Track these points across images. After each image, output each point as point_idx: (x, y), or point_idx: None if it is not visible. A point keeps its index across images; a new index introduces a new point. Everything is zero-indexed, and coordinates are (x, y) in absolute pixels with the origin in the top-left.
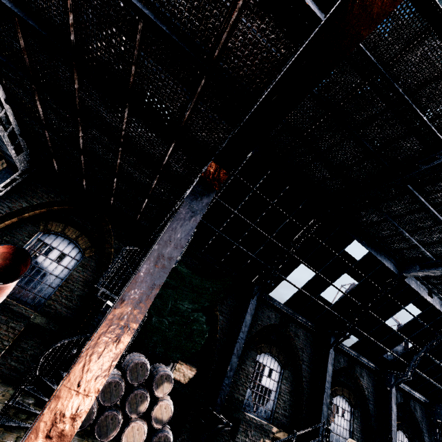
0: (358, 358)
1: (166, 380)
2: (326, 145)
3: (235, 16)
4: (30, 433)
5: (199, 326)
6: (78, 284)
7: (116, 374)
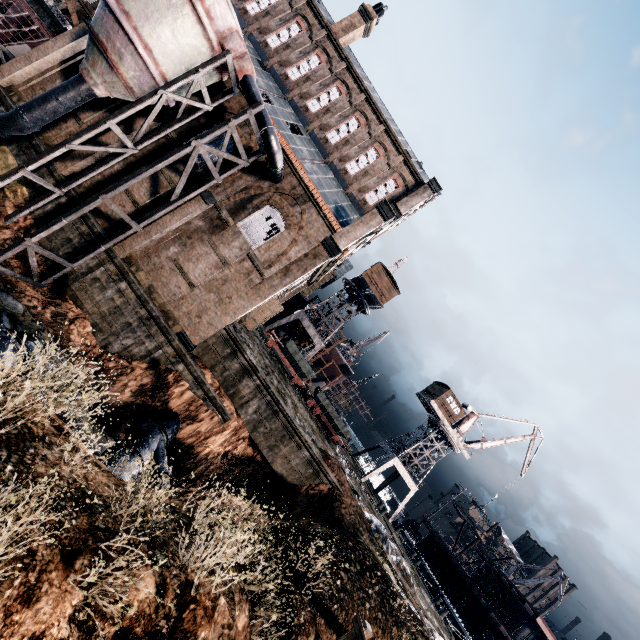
0: None
1: None
2: None
3: None
4: None
5: None
6: None
7: None
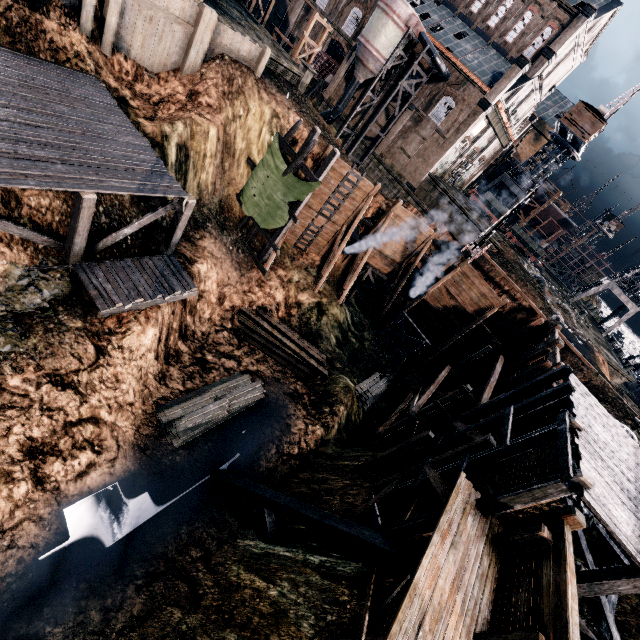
0: None
1: None
2: None
3: None
4: None
5: None
6: None
7: None
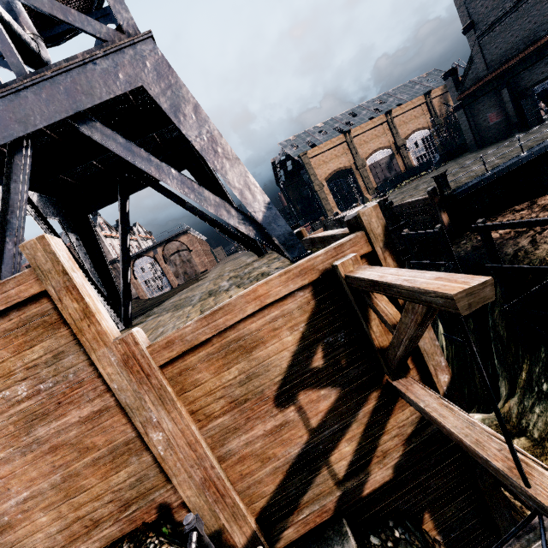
0: None
1: (539, 102)
2: None
3: None
4: None
5: None
6: None
7: None
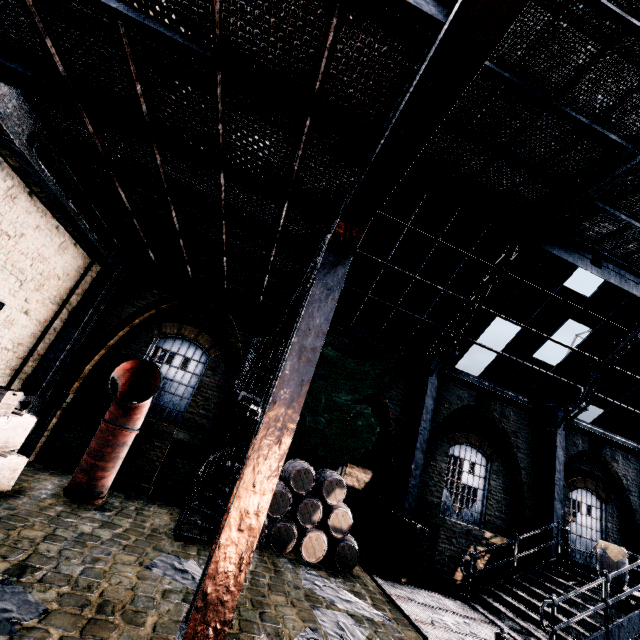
0: (607, 437)
1: (336, 486)
2: (508, 133)
3: (332, 36)
4: (224, 527)
5: (366, 420)
6: (212, 390)
7: (279, 484)
